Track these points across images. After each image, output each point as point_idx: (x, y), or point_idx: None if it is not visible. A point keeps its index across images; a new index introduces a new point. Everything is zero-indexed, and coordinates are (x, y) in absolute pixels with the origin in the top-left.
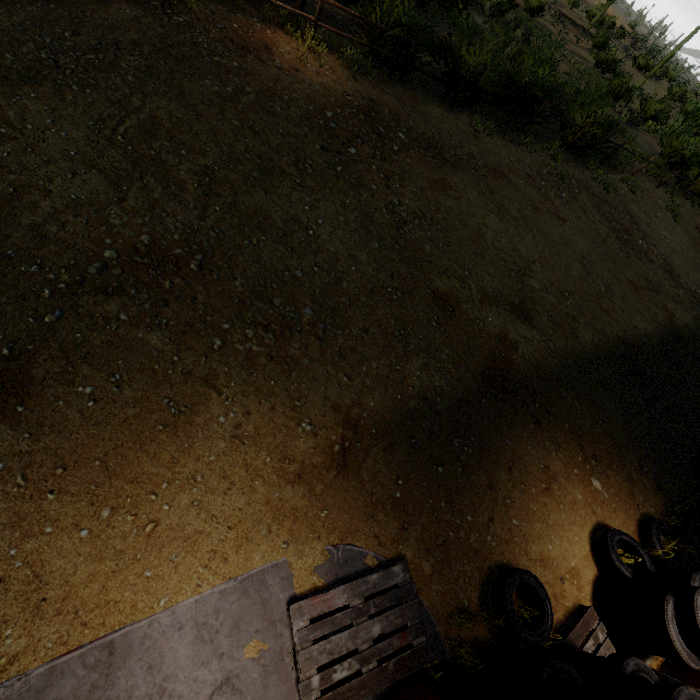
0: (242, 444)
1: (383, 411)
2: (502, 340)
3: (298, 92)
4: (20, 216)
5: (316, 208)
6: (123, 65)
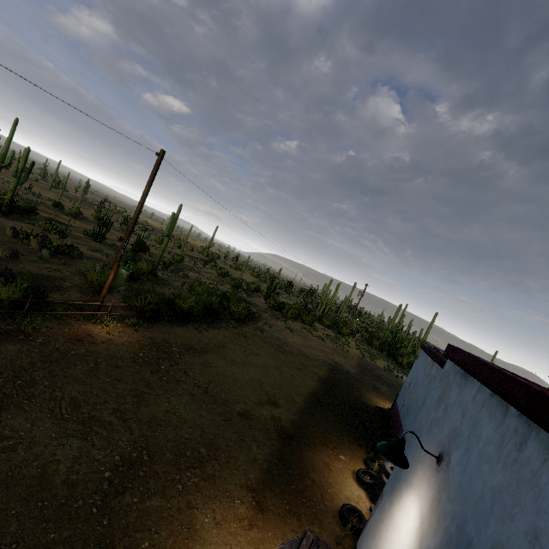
0: (221, 525)
1: (258, 476)
2: (274, 419)
3: (121, 350)
4: (54, 480)
5: (171, 402)
6: (37, 378)
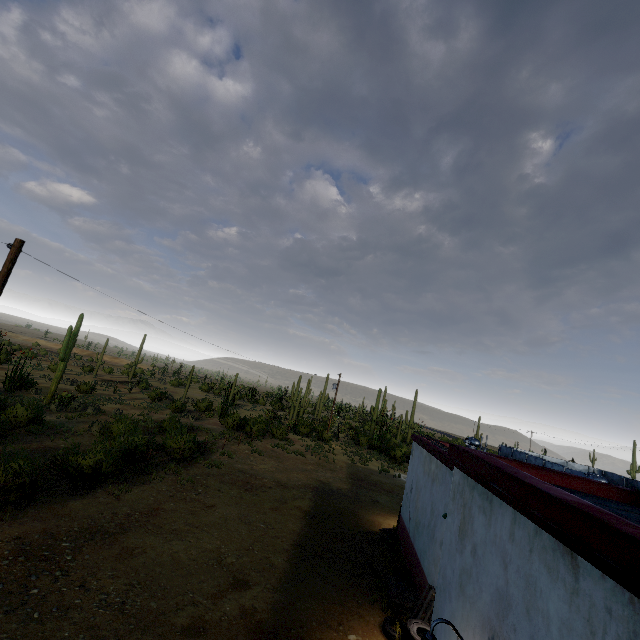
0: None
1: None
2: (245, 613)
3: None
4: None
5: None
6: None
